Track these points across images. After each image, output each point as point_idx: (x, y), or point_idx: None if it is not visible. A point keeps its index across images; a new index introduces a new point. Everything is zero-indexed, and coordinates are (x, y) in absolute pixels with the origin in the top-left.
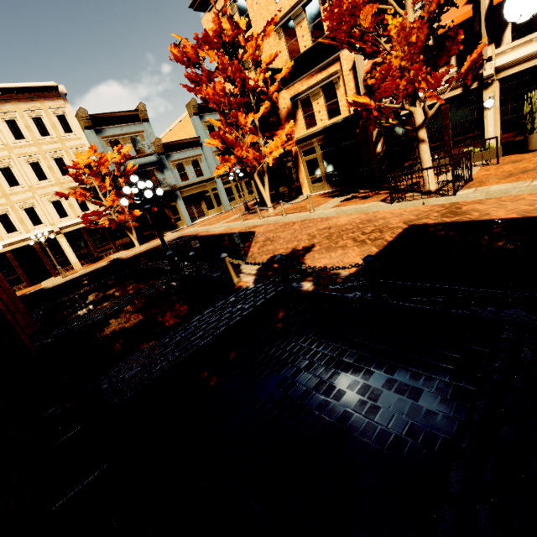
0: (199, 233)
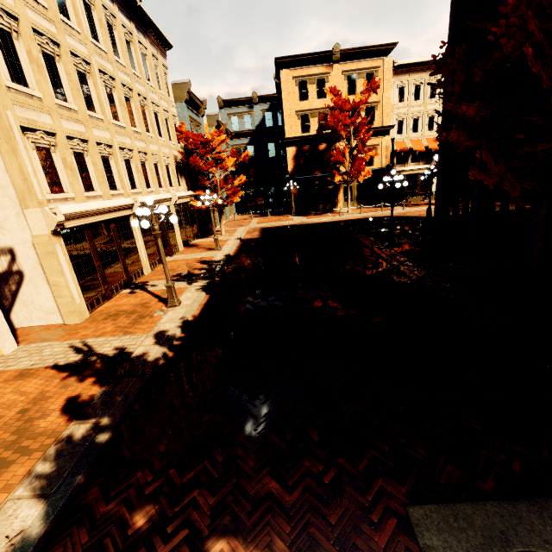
0: (298, 223)
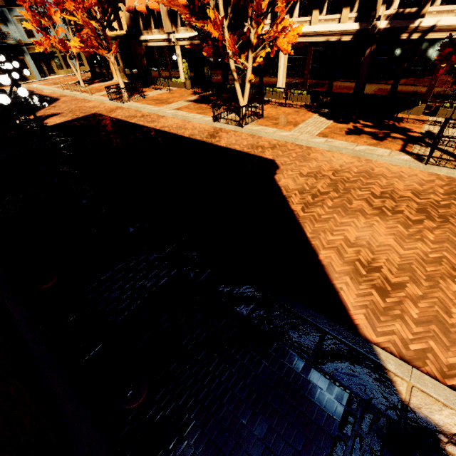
0: (36, 91)
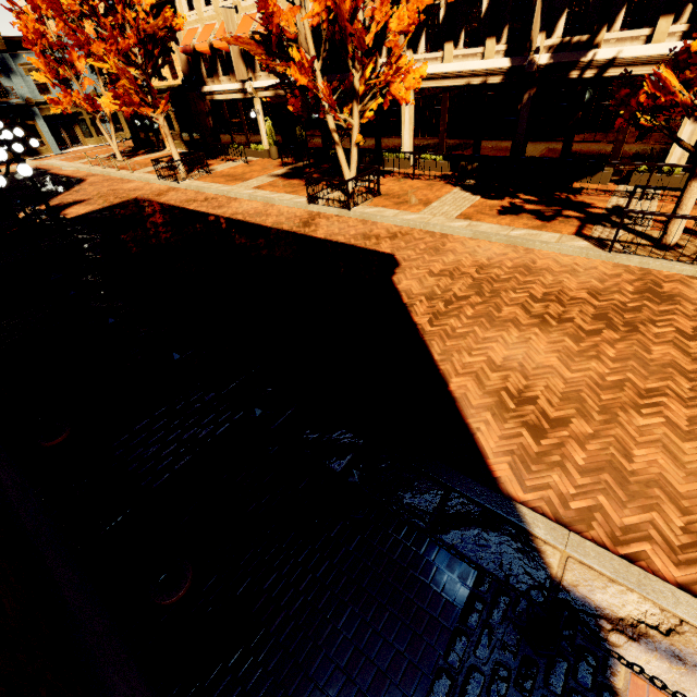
0: (52, 169)
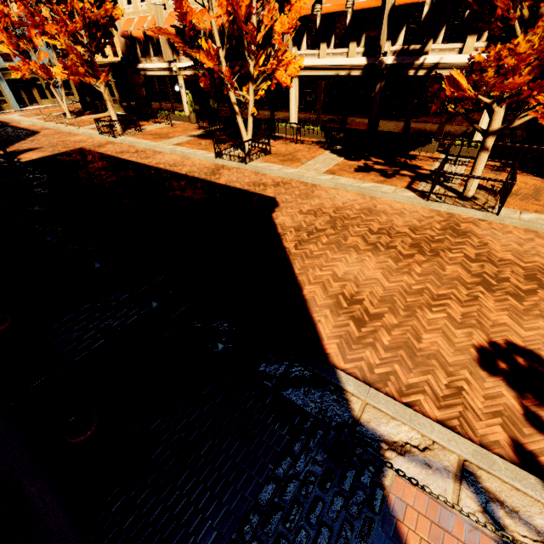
0: (12, 122)
